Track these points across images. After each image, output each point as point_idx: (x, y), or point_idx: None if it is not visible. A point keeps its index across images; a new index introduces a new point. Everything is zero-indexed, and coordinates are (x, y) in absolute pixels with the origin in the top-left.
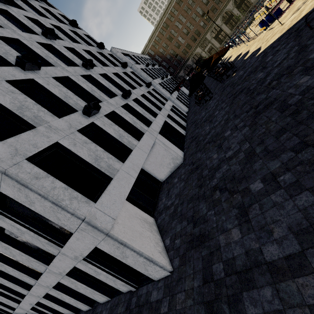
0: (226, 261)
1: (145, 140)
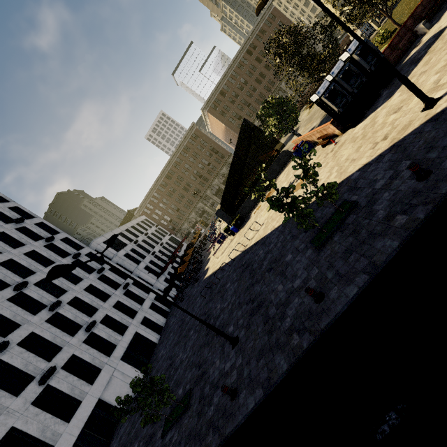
0: None
1: (101, 379)
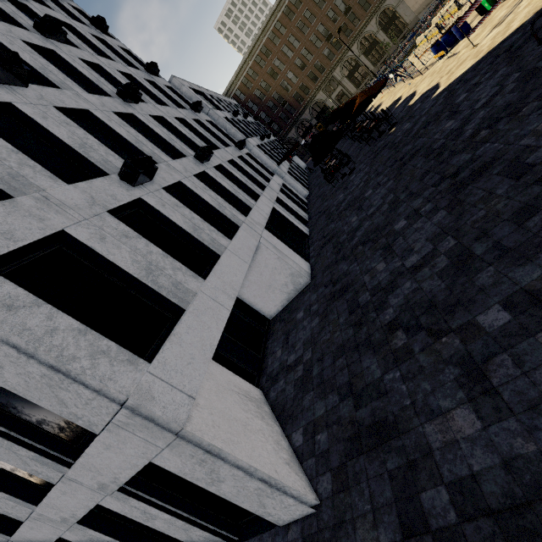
0: (456, 484)
1: (243, 239)
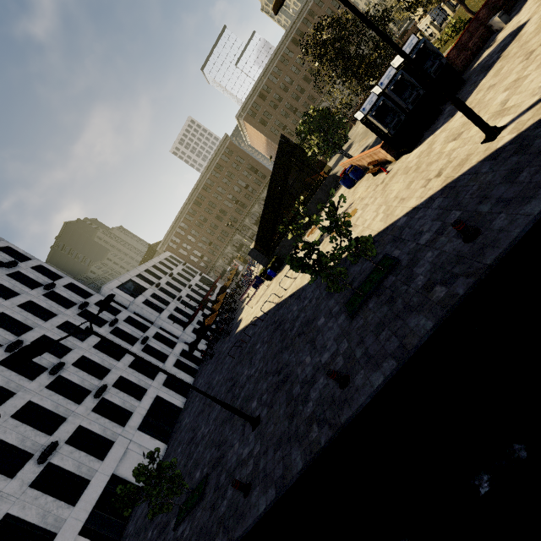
0: None
1: (113, 454)
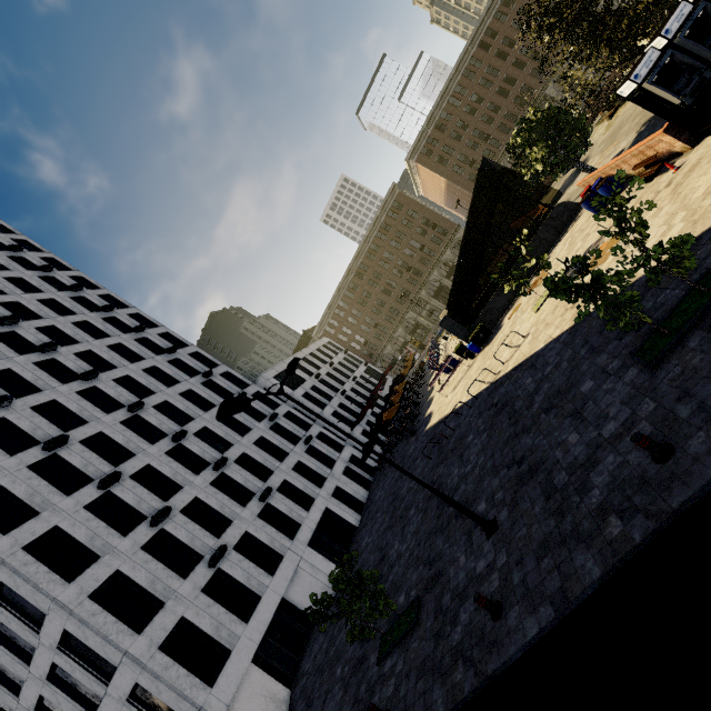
0: None
1: (283, 570)
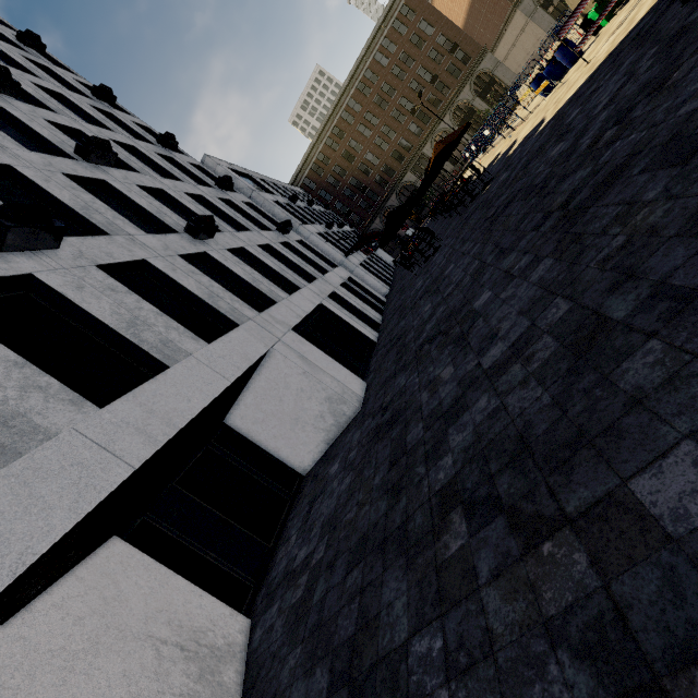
0: None
1: (237, 342)
